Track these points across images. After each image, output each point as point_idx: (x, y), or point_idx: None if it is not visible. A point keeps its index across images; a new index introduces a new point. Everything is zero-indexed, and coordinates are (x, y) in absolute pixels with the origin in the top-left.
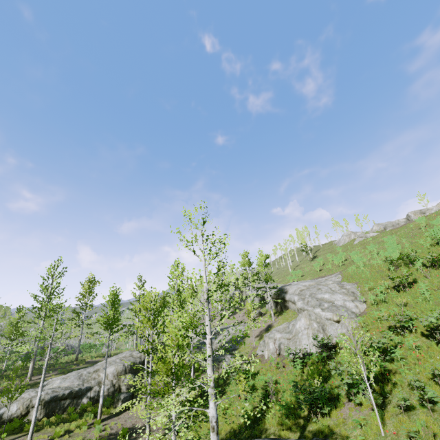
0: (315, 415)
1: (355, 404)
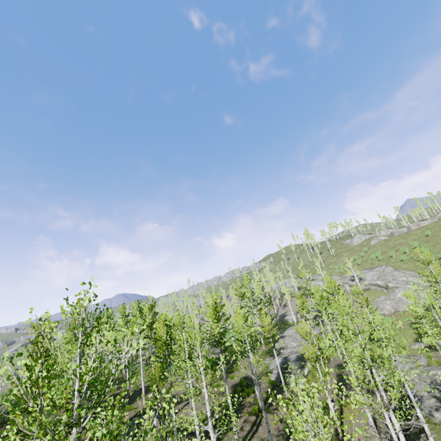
0: None
1: None
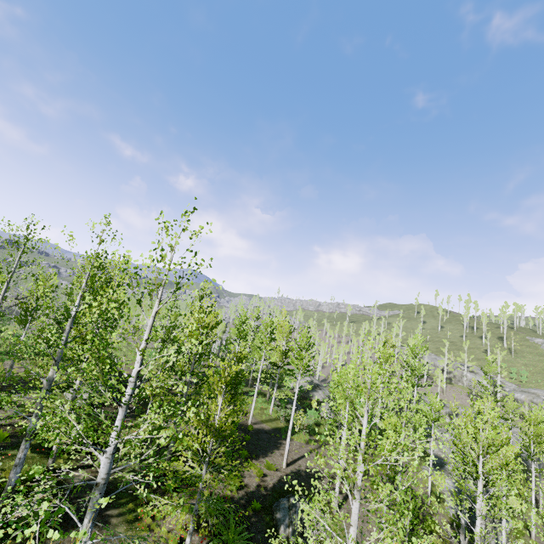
0: None
1: None
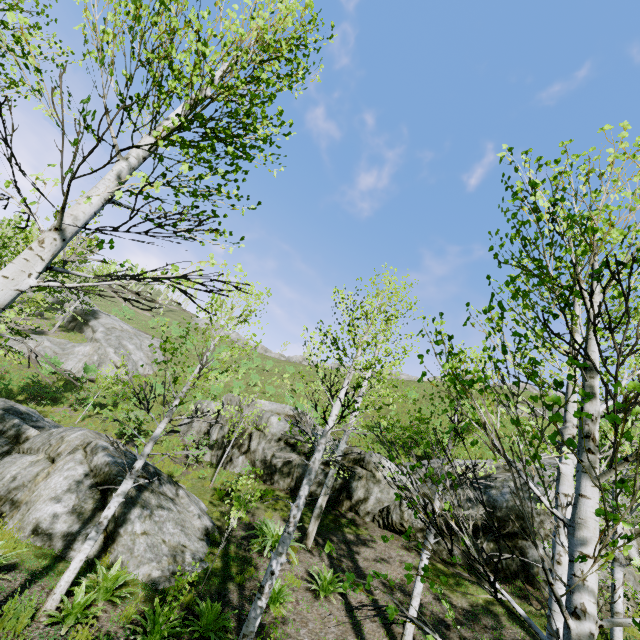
0: (30, 403)
1: (72, 409)
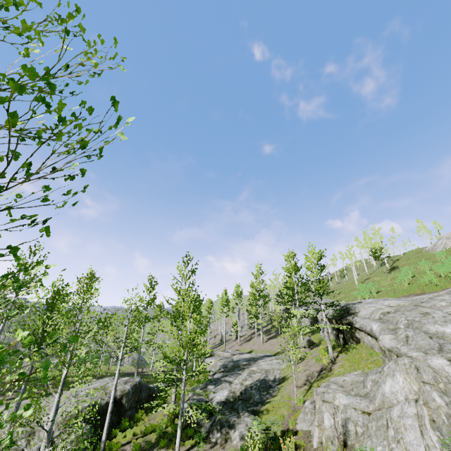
0: None
1: None
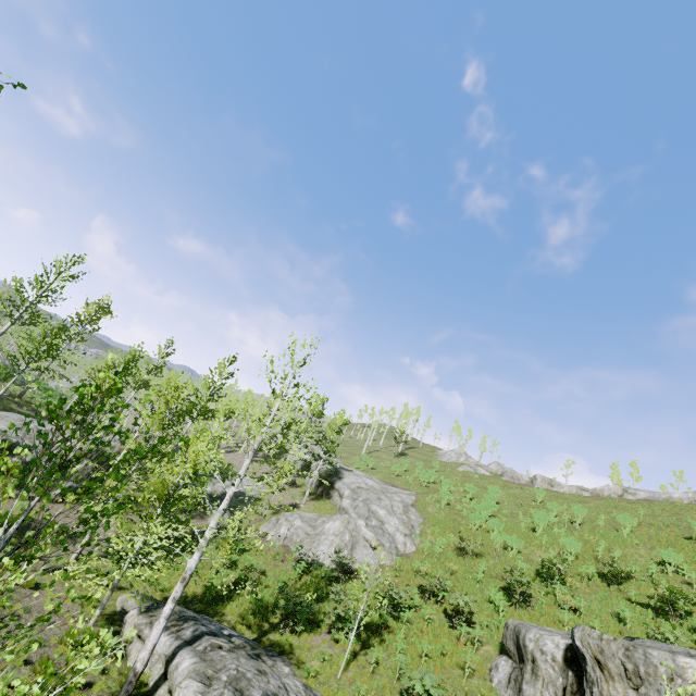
0: (284, 627)
1: (332, 638)
